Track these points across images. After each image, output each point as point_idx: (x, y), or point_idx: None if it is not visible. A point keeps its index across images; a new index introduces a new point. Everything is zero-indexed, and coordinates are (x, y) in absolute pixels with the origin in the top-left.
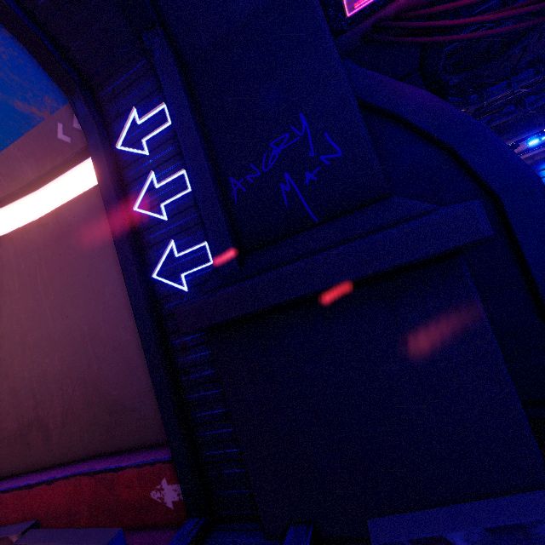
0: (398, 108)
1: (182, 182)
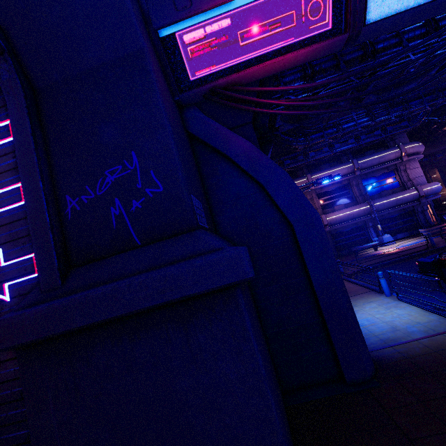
0: (228, 151)
1: (19, 194)
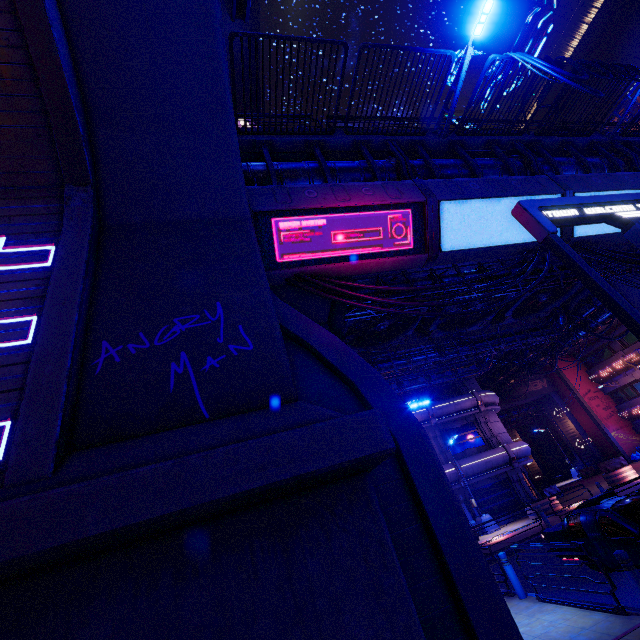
0: (311, 339)
1: (22, 329)
